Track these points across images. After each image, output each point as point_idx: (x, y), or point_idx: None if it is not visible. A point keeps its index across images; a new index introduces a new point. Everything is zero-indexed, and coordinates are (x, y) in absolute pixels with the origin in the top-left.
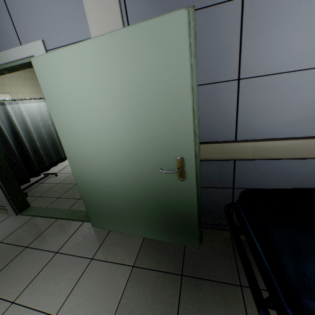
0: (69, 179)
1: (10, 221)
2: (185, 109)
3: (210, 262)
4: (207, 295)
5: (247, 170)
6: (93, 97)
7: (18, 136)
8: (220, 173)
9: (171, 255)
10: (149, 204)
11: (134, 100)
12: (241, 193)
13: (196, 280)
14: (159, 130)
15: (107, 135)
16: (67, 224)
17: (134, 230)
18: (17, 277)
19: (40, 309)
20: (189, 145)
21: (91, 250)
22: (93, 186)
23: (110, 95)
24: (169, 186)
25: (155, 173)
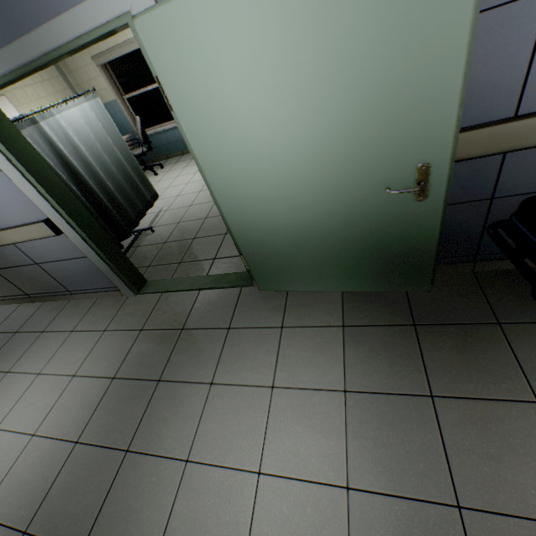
0: (176, 233)
1: (134, 305)
2: (450, 75)
3: (449, 305)
4: (456, 339)
5: (523, 166)
6: (266, 81)
7: (78, 176)
8: (475, 178)
9: (390, 306)
10: (358, 246)
11: (348, 74)
12: (525, 203)
13: (435, 327)
14: (391, 124)
15: (290, 148)
16: (218, 294)
17: (328, 284)
18: (196, 361)
19: (249, 384)
20: (443, 142)
21: (275, 319)
22: (263, 235)
23: (301, 72)
24: (396, 214)
25: (373, 197)
